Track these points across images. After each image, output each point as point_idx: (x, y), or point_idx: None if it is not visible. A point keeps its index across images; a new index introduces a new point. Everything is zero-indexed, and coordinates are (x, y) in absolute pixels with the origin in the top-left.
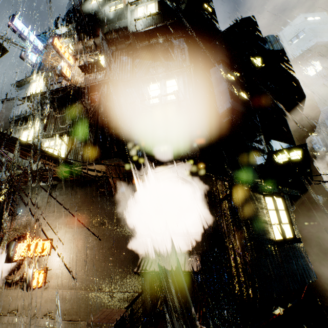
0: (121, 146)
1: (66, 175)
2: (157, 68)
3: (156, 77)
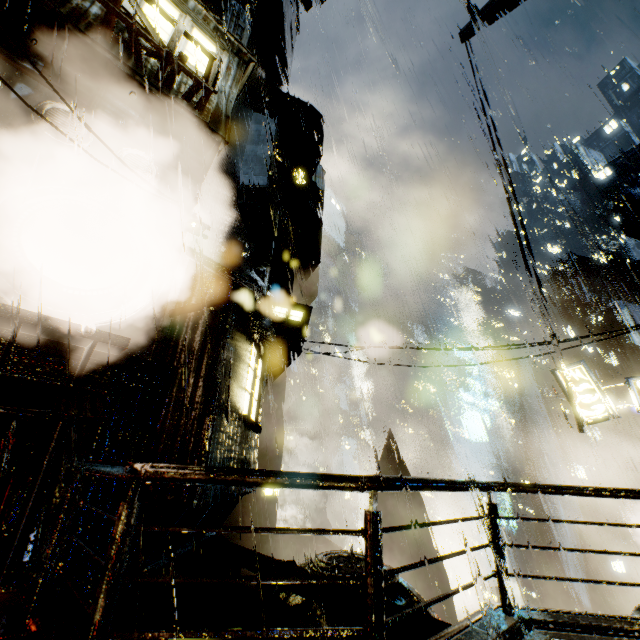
0: None
1: None
2: None
3: None
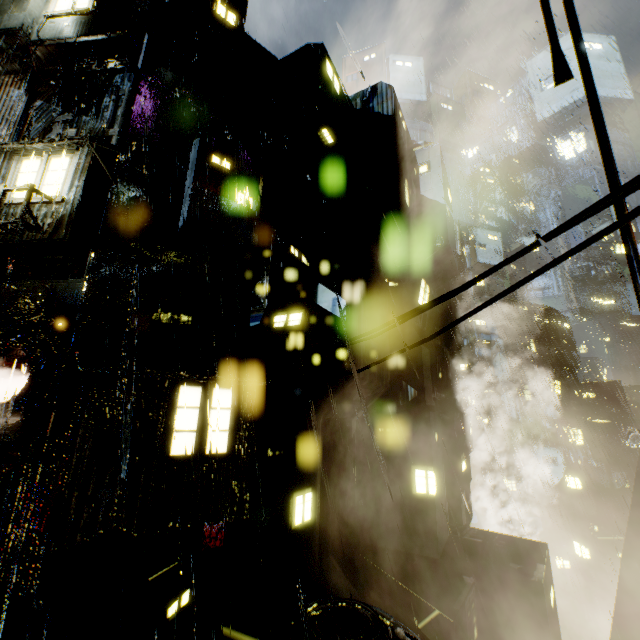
0: None
1: None
2: (67, 127)
3: (31, 147)
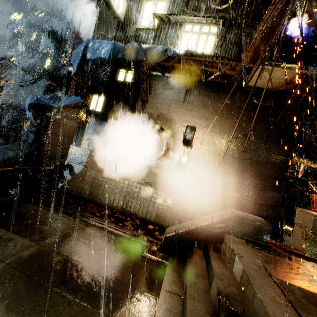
0: (291, 58)
1: (223, 74)
2: None
3: None
